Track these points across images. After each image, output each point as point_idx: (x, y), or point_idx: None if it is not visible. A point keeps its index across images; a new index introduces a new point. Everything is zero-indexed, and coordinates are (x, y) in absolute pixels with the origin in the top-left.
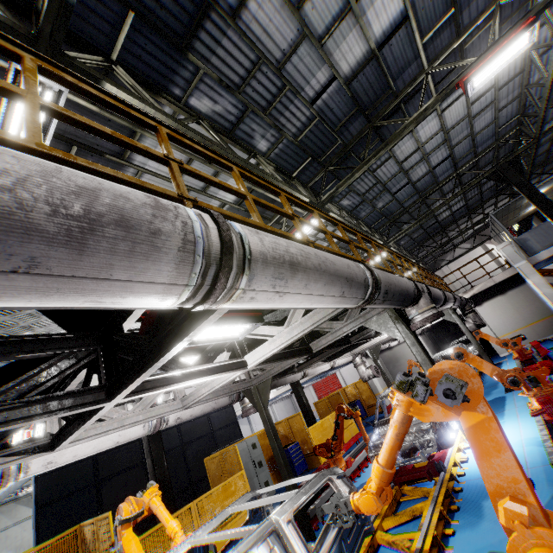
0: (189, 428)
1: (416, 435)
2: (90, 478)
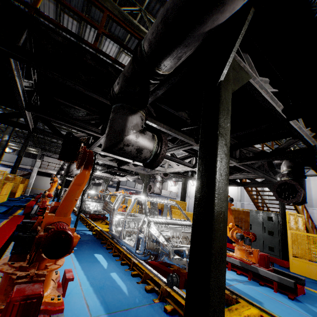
0: None
1: None
2: None
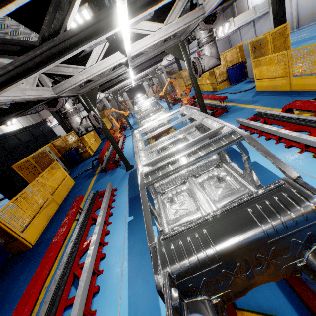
0: (34, 131)
1: (147, 107)
2: (3, 149)
